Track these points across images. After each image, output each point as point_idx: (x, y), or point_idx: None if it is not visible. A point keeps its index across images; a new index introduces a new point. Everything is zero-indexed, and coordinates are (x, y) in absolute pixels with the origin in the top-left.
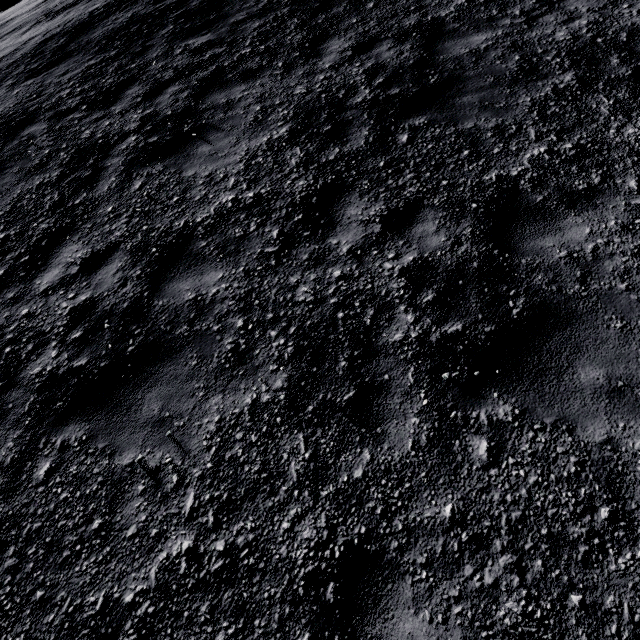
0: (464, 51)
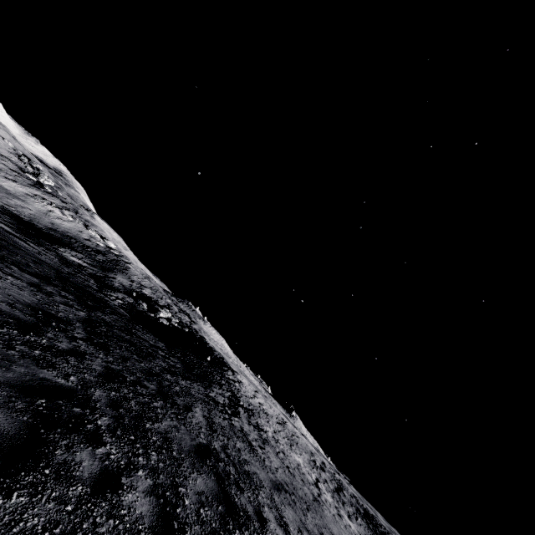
0: None
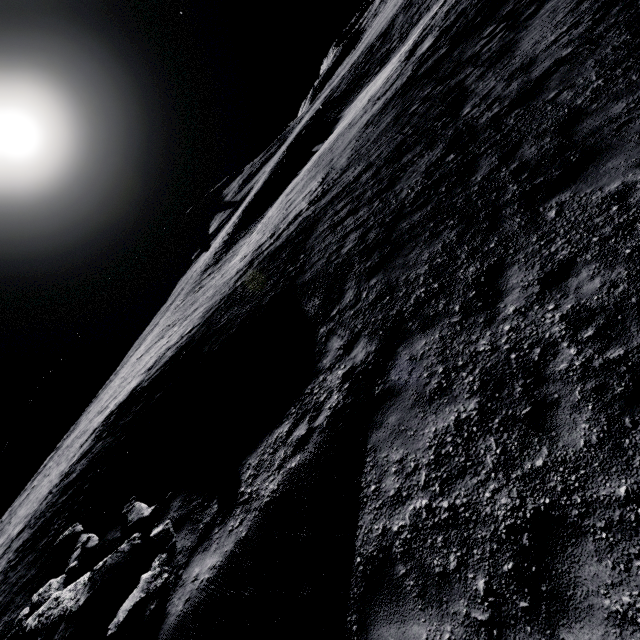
0: None
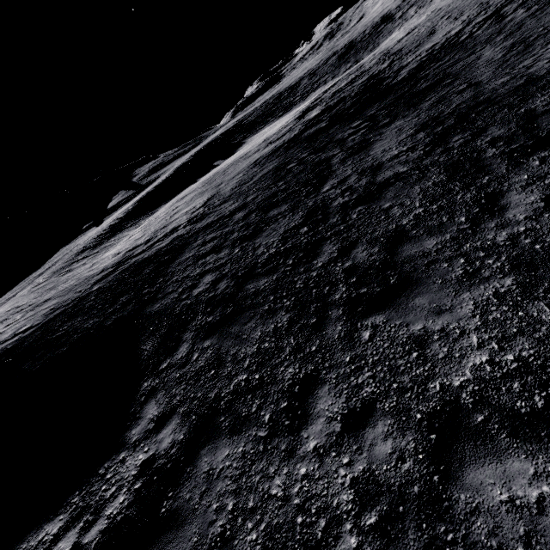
0: (495, 86)
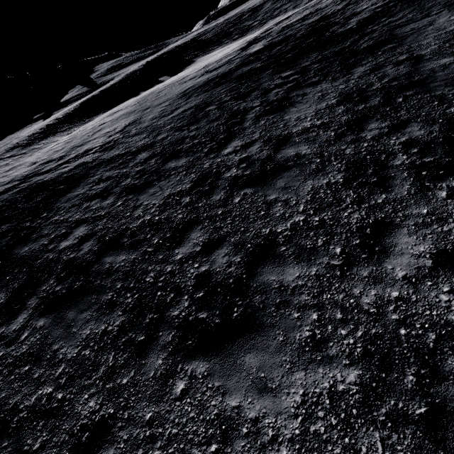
0: (436, 66)
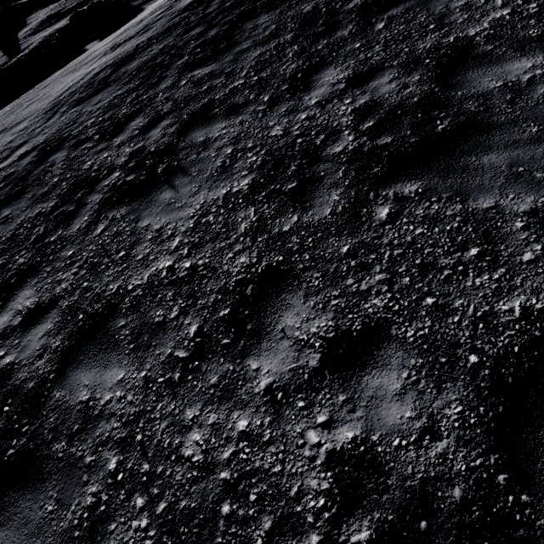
0: (495, 84)
